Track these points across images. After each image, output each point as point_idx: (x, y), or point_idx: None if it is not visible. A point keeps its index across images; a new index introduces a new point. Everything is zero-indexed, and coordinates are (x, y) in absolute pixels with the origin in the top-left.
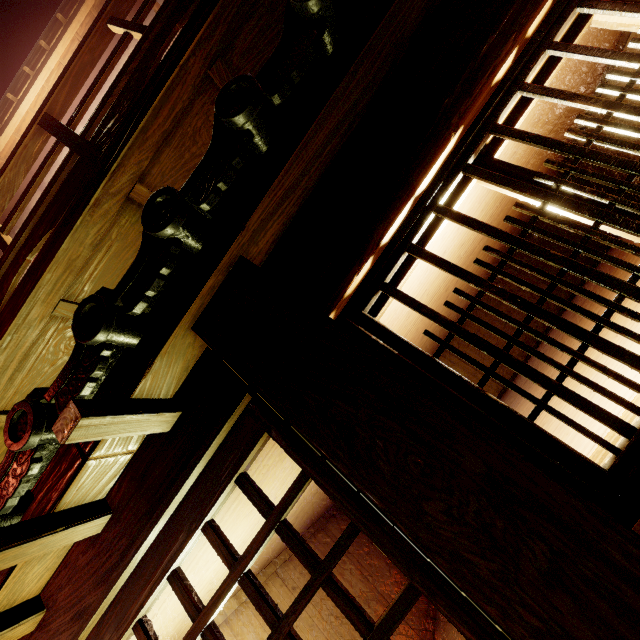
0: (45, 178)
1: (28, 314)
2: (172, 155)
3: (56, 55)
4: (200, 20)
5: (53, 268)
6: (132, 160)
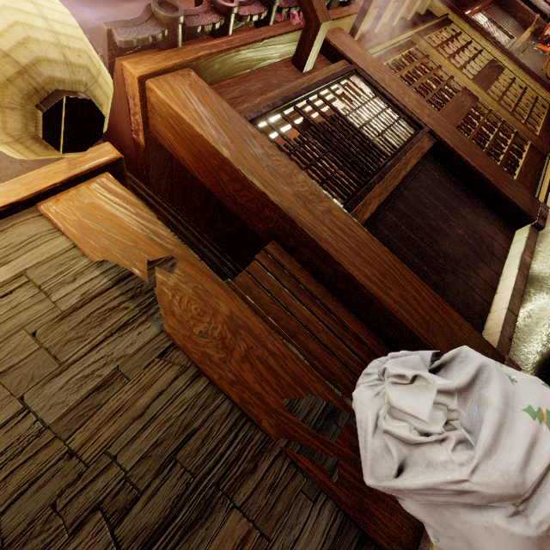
0: None
1: None
2: None
3: None
4: None
5: None
6: None
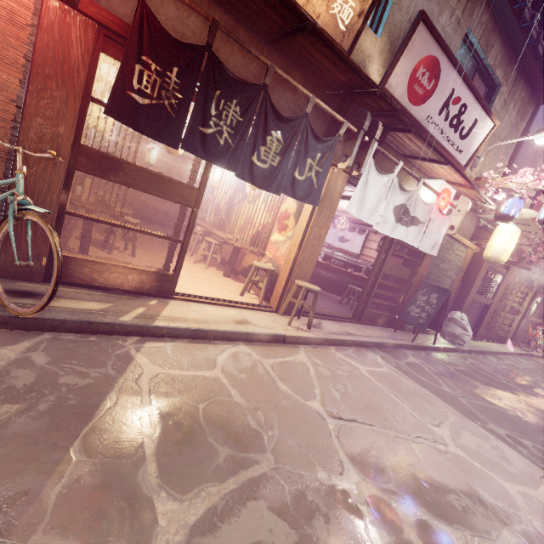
0: None
1: None
2: None
3: None
4: None
5: None
6: None
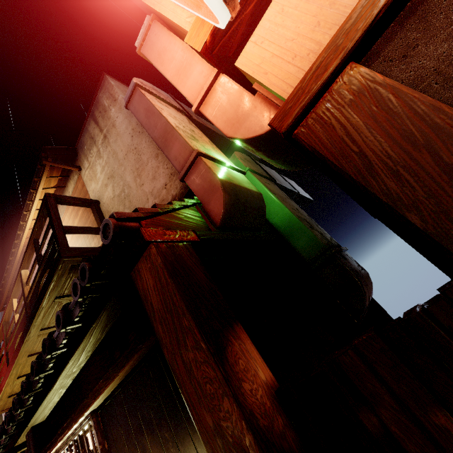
0: (49, 235)
1: (18, 362)
2: (52, 318)
3: (34, 206)
4: (43, 294)
5: (20, 354)
6: (35, 329)
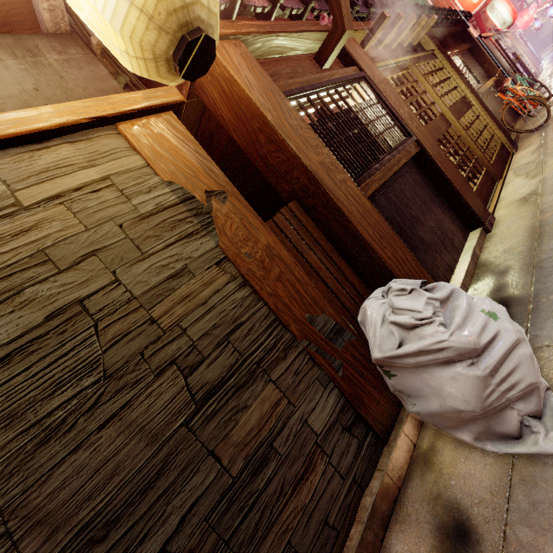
0: None
1: None
2: None
3: None
4: None
5: None
6: None
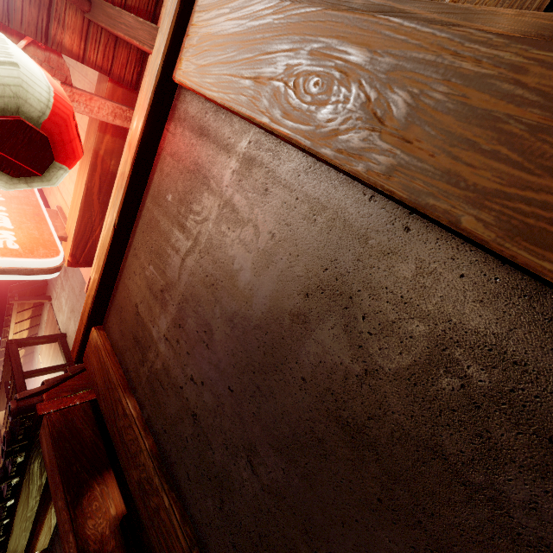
0: (33, 363)
1: None
2: None
3: None
4: None
5: None
6: None
